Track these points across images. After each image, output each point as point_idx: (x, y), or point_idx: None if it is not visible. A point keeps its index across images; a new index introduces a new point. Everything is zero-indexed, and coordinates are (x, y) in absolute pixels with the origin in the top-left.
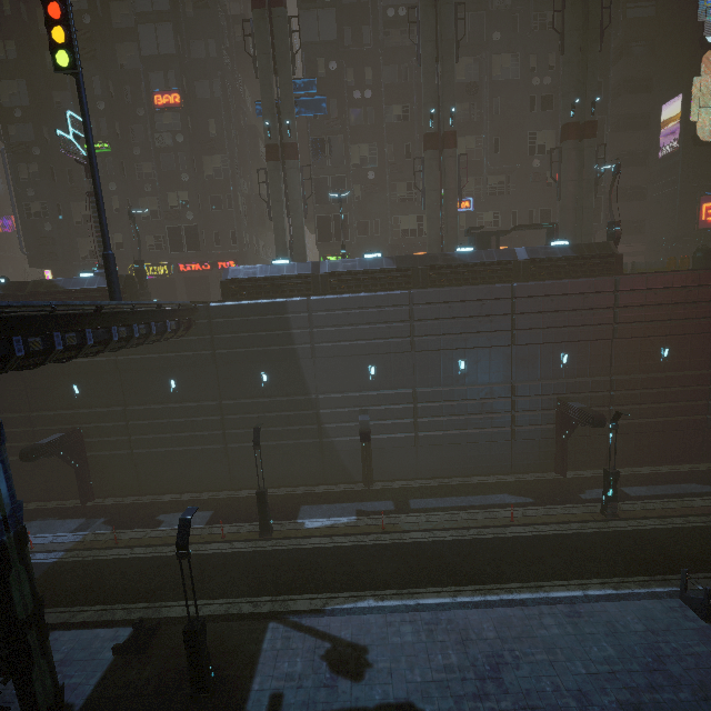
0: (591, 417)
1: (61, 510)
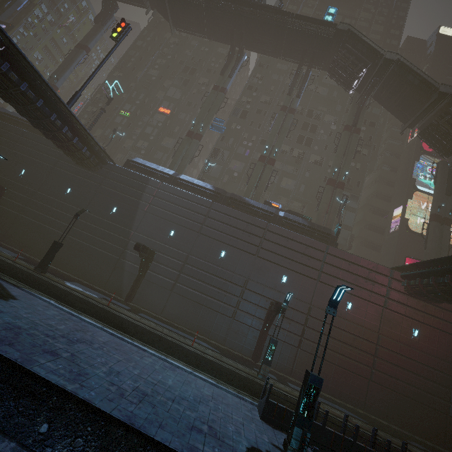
0: (278, 303)
1: None
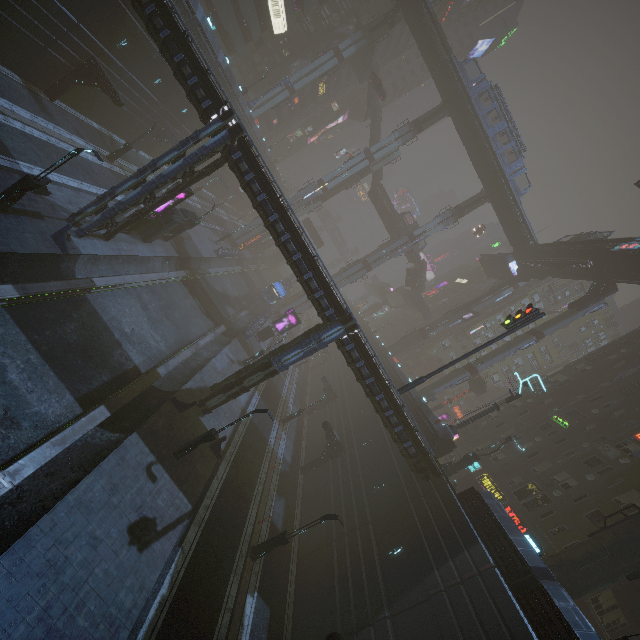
0: None
1: (298, 458)
